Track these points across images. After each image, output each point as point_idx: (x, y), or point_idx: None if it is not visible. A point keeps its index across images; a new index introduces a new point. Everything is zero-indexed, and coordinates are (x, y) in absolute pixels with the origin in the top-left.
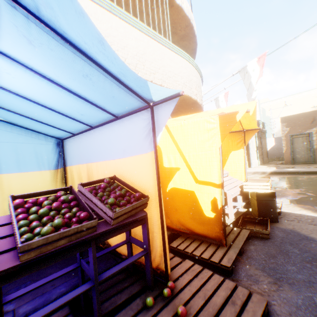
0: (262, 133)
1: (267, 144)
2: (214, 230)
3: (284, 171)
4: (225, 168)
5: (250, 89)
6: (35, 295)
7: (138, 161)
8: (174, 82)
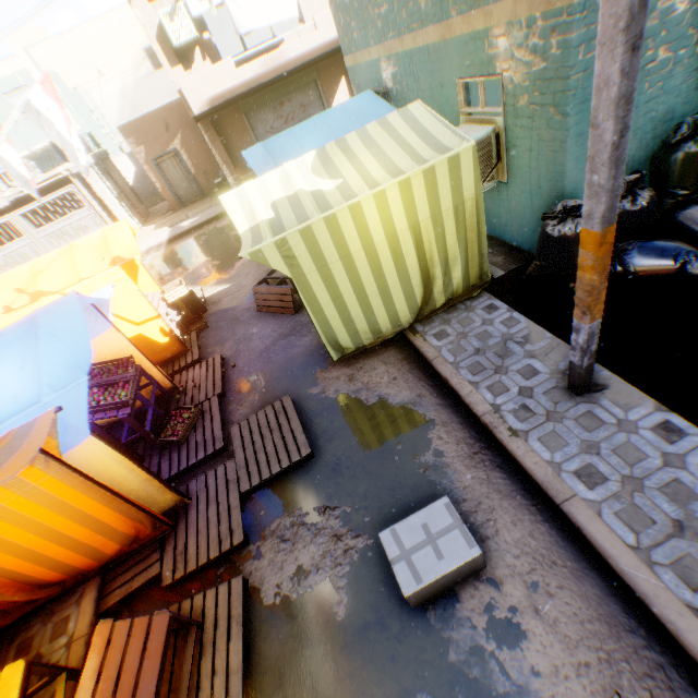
0: (107, 161)
1: (125, 172)
2: (175, 348)
3: (182, 232)
4: None
5: (71, 148)
6: None
7: (102, 341)
8: None
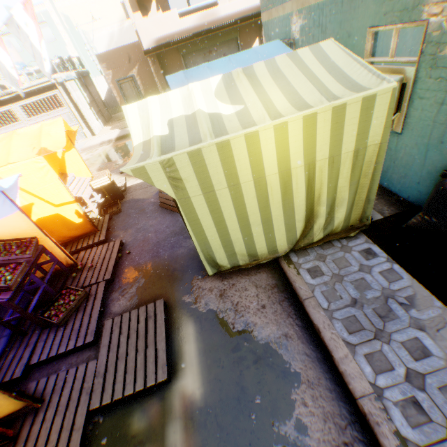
0: (87, 78)
1: (101, 88)
2: (88, 227)
3: (126, 134)
4: (69, 171)
5: (41, 57)
6: (5, 328)
7: (9, 221)
8: None
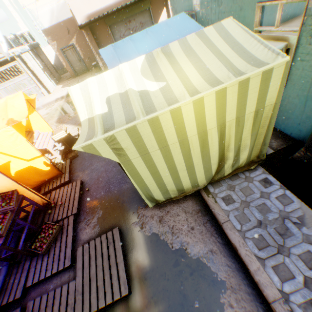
0: (38, 49)
1: (50, 55)
2: (55, 172)
3: None
4: (34, 128)
5: None
6: None
7: None
8: None
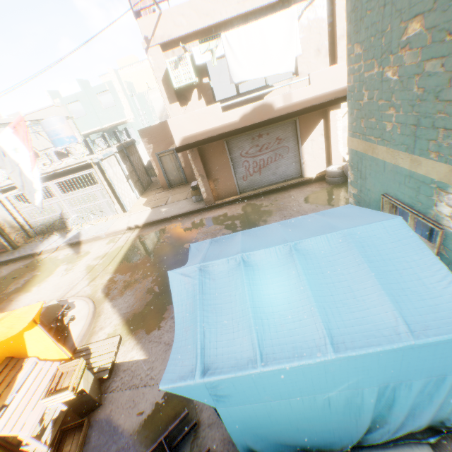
0: (130, 147)
1: None
2: None
3: (155, 220)
4: (31, 351)
5: (30, 185)
6: None
7: None
8: None
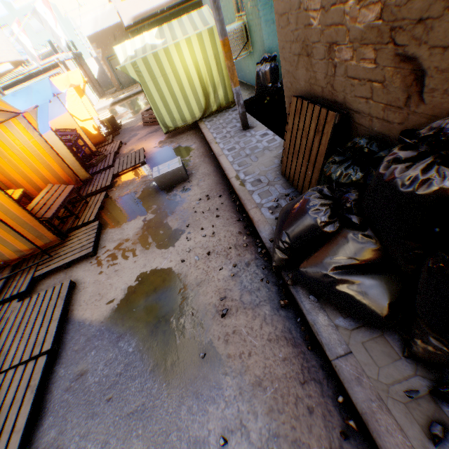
0: (80, 59)
1: (92, 69)
2: (100, 138)
3: (119, 100)
4: None
5: (56, 36)
6: None
7: (62, 118)
8: (5, 54)
